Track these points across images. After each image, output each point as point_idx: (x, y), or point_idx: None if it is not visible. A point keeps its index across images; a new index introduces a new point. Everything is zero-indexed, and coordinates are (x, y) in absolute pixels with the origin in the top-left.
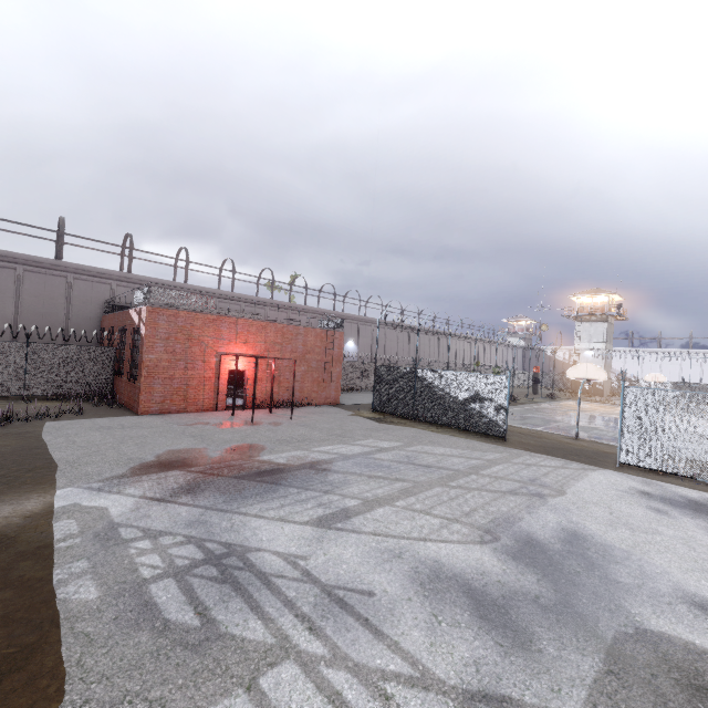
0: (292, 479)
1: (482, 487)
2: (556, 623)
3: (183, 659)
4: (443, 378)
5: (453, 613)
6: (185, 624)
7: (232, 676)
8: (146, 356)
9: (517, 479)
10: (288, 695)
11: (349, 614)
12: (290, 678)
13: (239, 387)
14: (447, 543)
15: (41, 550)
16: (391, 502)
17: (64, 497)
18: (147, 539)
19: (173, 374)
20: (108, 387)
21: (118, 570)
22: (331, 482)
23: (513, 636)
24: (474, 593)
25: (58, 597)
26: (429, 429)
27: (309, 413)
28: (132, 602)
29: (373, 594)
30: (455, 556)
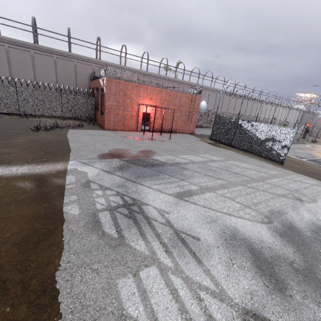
0: (166, 170)
1: (266, 190)
2: (303, 281)
3: (108, 253)
4: (253, 126)
5: (241, 260)
6: (111, 235)
7: (128, 267)
8: (106, 103)
9: (287, 188)
10: (152, 284)
11: (186, 248)
12: (154, 275)
13: (148, 120)
14: (242, 219)
15: (60, 187)
16: (214, 190)
17: (72, 165)
18: (101, 190)
19: (118, 112)
20: (93, 116)
21: (88, 203)
22: (185, 175)
23: (275, 283)
24: (254, 251)
25: (64, 210)
26: (239, 152)
27: (178, 137)
28: (91, 219)
29: (199, 240)
30: (245, 228)
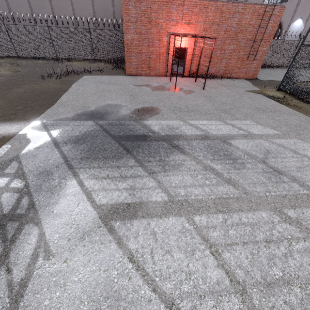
0: (143, 150)
1: None
2: None
3: None
4: None
5: None
6: None
7: None
8: (125, 37)
9: None
10: None
11: None
12: None
13: None
14: None
15: None
16: (191, 213)
17: (29, 127)
18: (10, 177)
19: (141, 50)
20: None
21: None
22: (166, 163)
23: None
24: None
25: None
26: None
27: (222, 85)
28: None
29: None
30: None
